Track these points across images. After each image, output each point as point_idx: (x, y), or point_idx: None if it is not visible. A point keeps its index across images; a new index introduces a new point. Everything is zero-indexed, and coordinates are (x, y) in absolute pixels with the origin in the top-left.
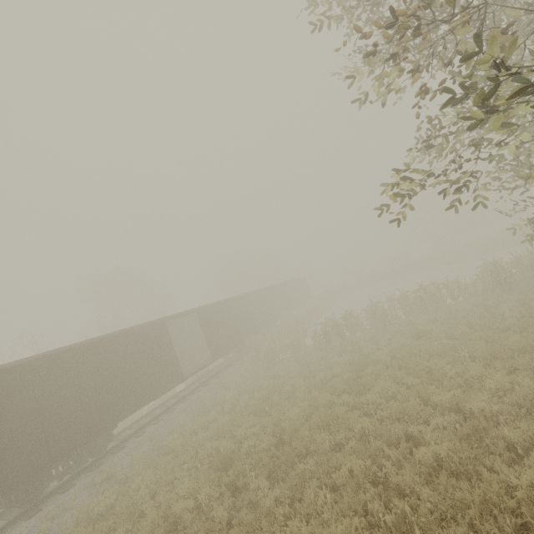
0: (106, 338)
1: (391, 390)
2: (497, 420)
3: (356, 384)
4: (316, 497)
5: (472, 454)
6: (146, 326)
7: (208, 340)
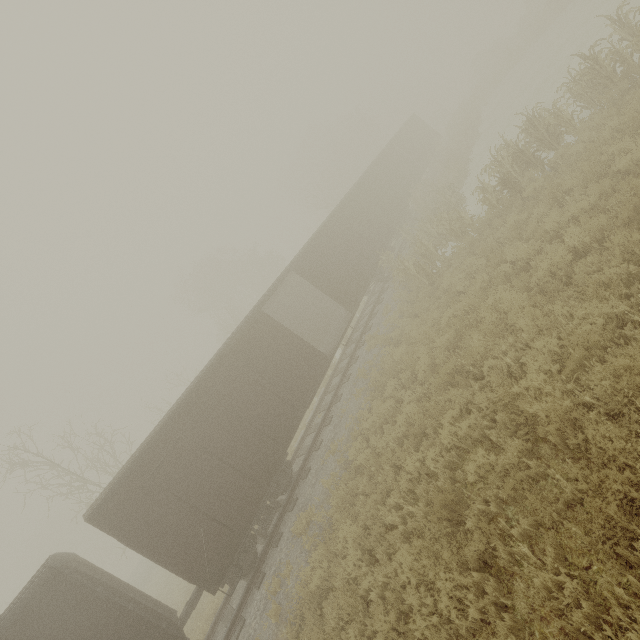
0: (200, 379)
1: None
2: None
3: None
4: None
5: None
6: (239, 333)
7: (329, 294)
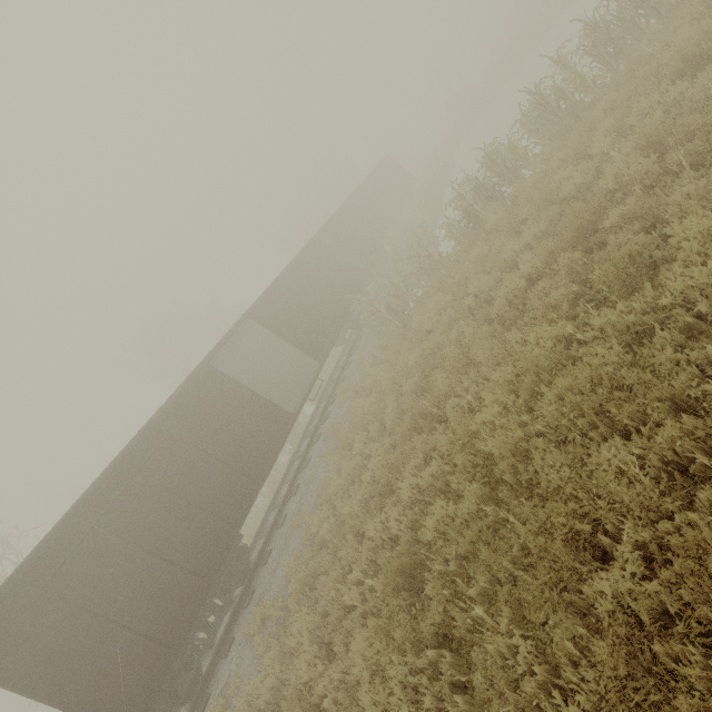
0: (124, 452)
1: None
2: None
3: (612, 269)
4: None
5: None
6: (179, 392)
7: (294, 343)
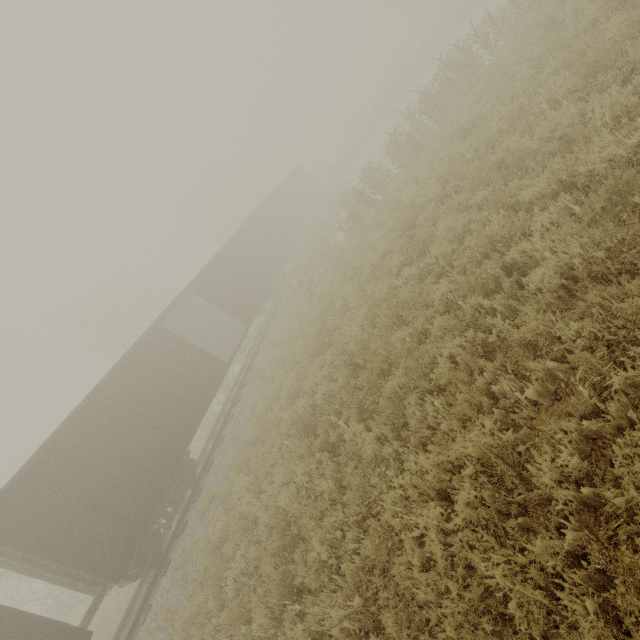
0: (96, 388)
1: (460, 226)
2: (635, 161)
3: (412, 247)
4: (423, 412)
5: (629, 232)
6: (137, 344)
7: (226, 310)
